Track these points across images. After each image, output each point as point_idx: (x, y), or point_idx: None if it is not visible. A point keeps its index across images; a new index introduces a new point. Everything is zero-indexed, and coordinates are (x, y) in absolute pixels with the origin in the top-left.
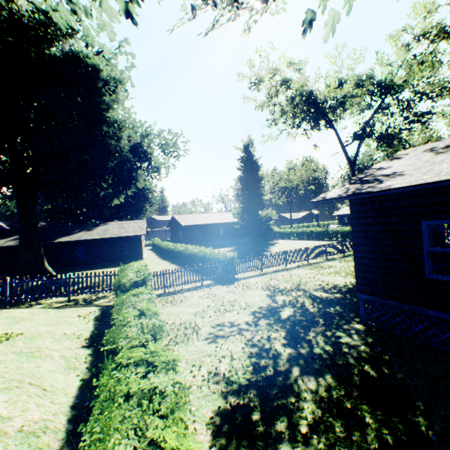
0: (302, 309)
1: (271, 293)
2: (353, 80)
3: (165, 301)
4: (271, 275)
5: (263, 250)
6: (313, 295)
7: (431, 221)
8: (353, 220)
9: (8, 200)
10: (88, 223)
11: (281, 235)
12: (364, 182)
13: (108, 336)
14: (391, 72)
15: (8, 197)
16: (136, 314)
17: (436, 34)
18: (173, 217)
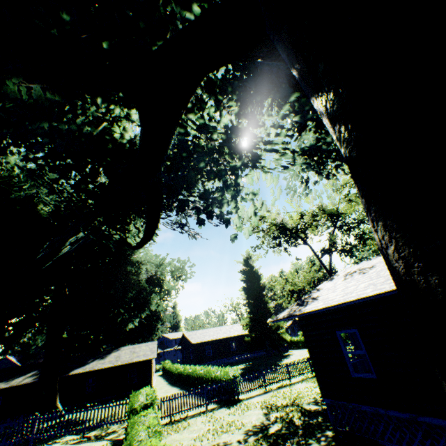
0: (289, 422)
1: (267, 411)
2: (310, 212)
3: (170, 429)
4: (273, 392)
5: (274, 364)
6: (303, 408)
7: (340, 331)
8: (303, 332)
9: (38, 334)
10: (100, 349)
11: (296, 344)
12: (301, 304)
13: (126, 443)
14: (333, 205)
15: (39, 332)
16: (144, 428)
17: (351, 185)
18: (183, 334)
